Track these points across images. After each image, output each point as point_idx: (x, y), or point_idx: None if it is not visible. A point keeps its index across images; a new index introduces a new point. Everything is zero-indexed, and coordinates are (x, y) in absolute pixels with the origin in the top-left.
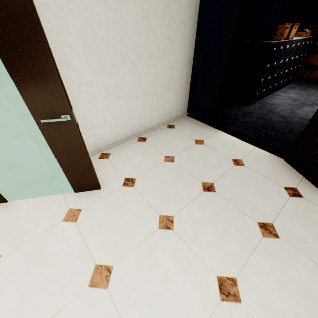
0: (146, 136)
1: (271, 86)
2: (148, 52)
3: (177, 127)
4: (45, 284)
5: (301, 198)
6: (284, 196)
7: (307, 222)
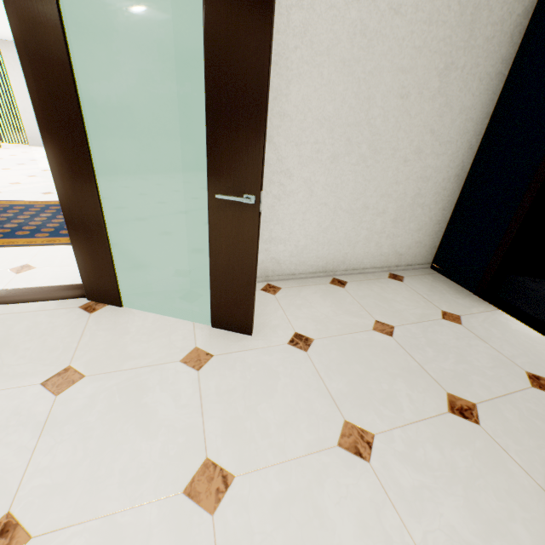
0: (346, 279)
1: None
2: (391, 146)
3: (407, 281)
4: (121, 450)
5: None
6: None
7: None
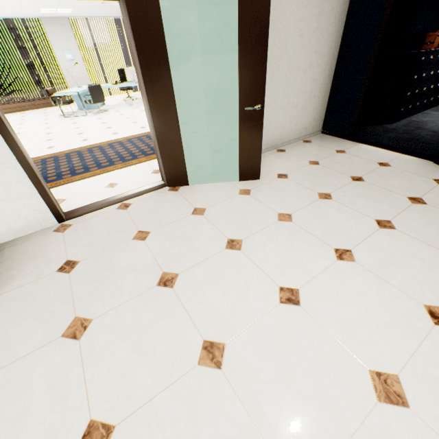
0: (284, 148)
1: (418, 103)
2: (297, 65)
3: (313, 142)
4: (246, 219)
5: None
6: (433, 184)
7: None
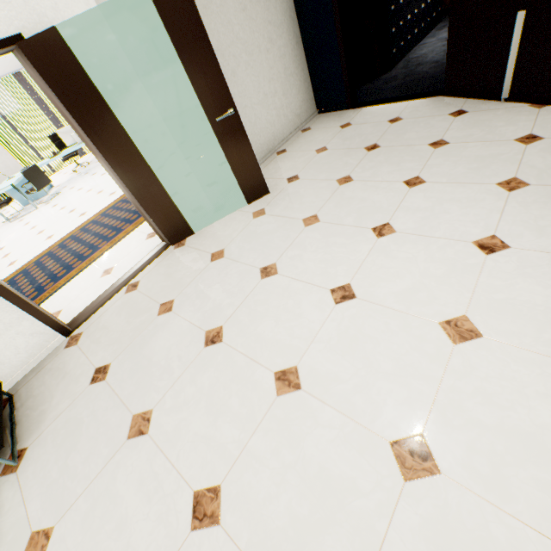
0: (284, 148)
1: (409, 36)
2: (256, 46)
3: (313, 128)
4: (272, 241)
5: (467, 113)
6: (450, 119)
7: (474, 124)
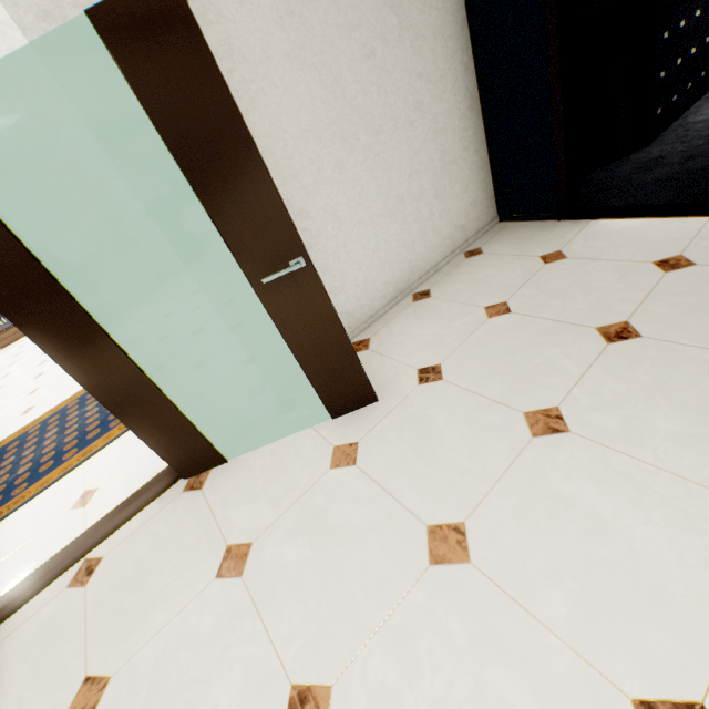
0: (427, 287)
1: (689, 82)
2: (389, 118)
3: (487, 250)
4: (346, 573)
5: None
6: None
7: None
